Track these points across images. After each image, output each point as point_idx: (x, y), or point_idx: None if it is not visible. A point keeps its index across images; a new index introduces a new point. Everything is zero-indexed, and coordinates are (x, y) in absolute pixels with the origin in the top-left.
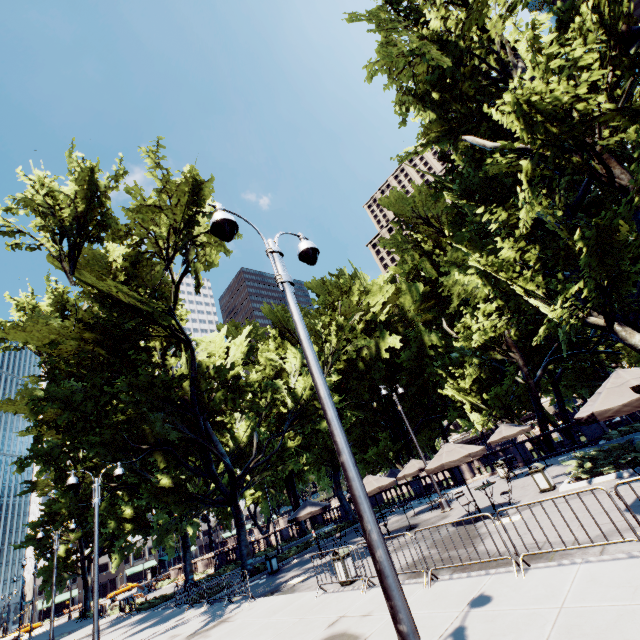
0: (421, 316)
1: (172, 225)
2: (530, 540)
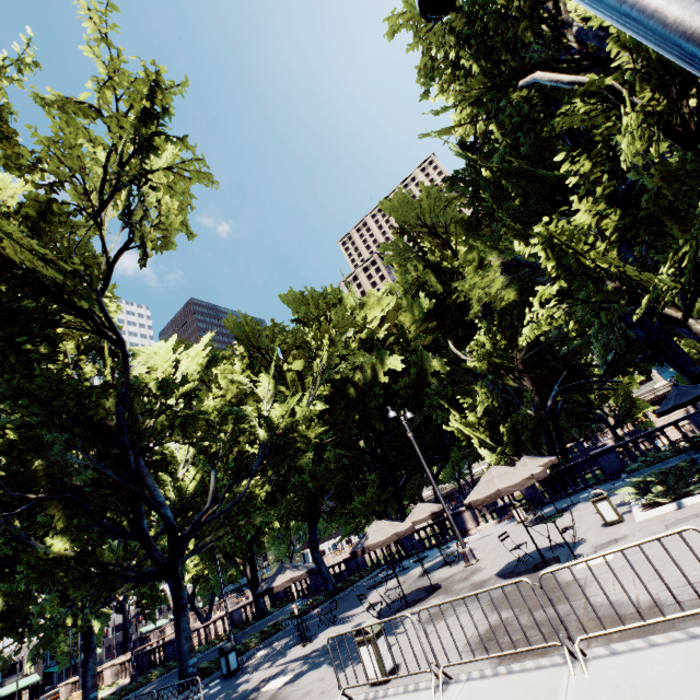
0: (422, 337)
1: (112, 145)
2: (684, 578)
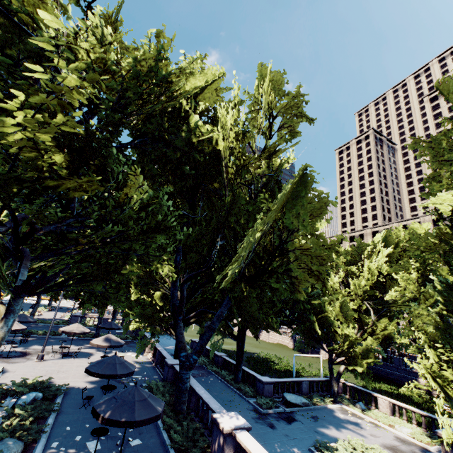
0: None
1: None
2: None
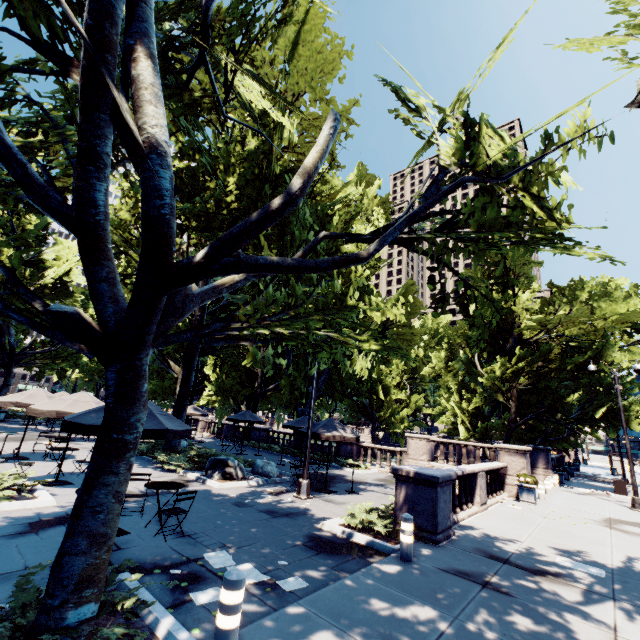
0: None
1: None
2: None
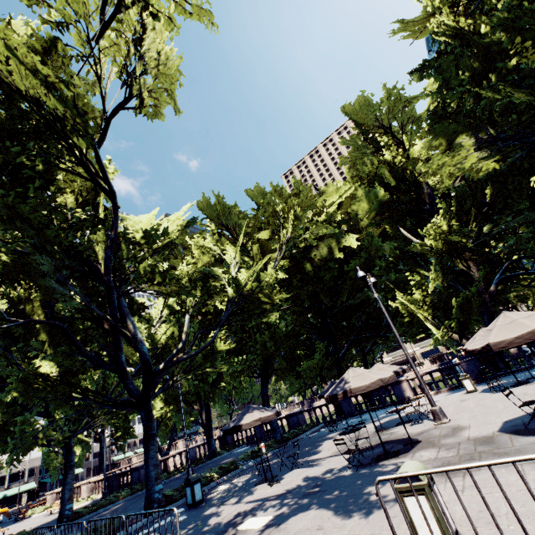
0: (373, 225)
1: None
2: None
